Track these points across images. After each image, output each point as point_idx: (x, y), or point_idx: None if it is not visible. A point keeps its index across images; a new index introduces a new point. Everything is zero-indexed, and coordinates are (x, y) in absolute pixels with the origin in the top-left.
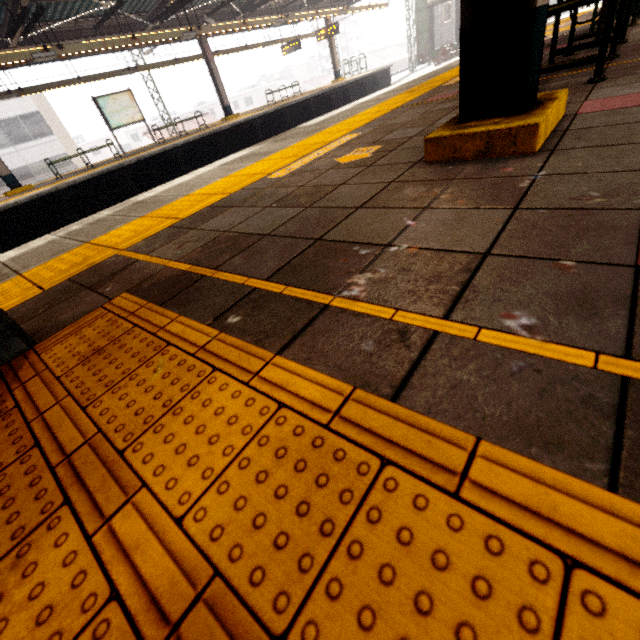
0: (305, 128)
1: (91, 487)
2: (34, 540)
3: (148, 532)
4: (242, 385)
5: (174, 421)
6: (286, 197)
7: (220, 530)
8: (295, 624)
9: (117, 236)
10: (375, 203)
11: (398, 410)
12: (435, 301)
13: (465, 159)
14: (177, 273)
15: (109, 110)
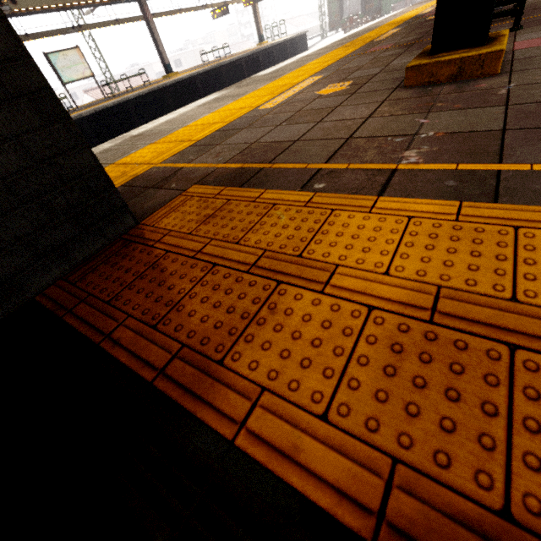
0: (262, 76)
1: (293, 273)
2: (275, 301)
3: (366, 282)
4: (366, 213)
5: (327, 237)
6: (291, 118)
7: (422, 272)
8: (516, 293)
9: (140, 157)
10: (381, 114)
11: (504, 206)
12: (484, 157)
13: (439, 82)
14: (233, 169)
15: (60, 66)
